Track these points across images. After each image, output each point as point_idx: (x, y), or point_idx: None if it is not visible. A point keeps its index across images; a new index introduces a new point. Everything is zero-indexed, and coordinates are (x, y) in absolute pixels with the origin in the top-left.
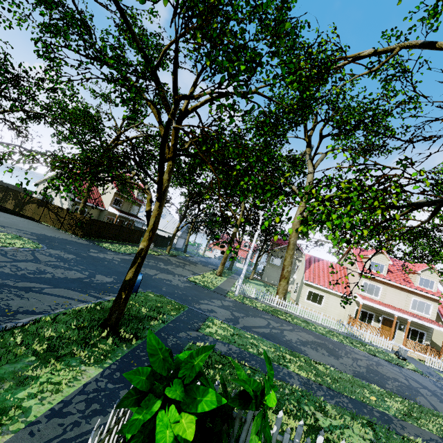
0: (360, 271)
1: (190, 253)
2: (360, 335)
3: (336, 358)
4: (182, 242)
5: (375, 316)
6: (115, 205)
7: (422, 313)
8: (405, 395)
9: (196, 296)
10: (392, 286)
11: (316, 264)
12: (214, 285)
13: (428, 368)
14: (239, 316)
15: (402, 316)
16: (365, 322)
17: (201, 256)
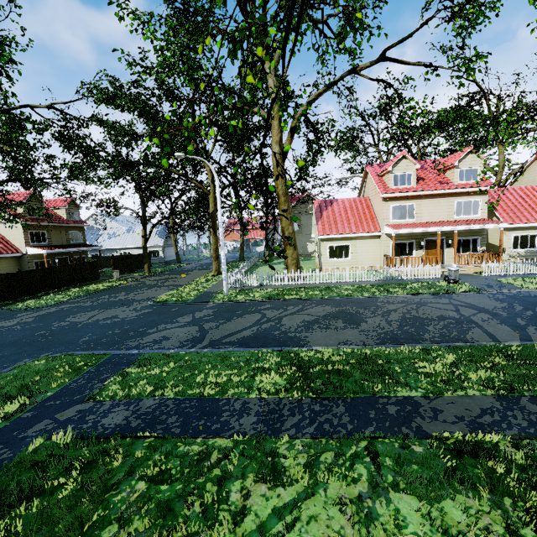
0: (382, 195)
1: (190, 260)
2: (400, 275)
3: (355, 327)
4: (173, 251)
5: (416, 243)
6: (38, 243)
7: (470, 215)
8: (452, 338)
9: (148, 325)
10: (427, 197)
11: (329, 209)
12: (197, 293)
13: (487, 279)
14: (213, 327)
15: (446, 230)
16: (406, 256)
17: (207, 258)
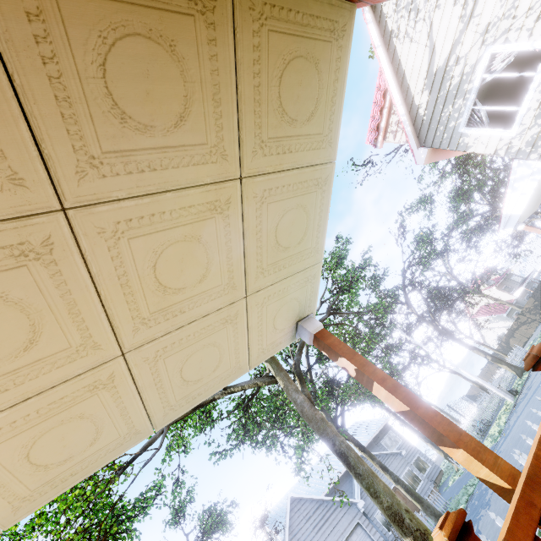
0: None
1: None
2: None
3: None
4: None
5: None
6: (511, 291)
7: None
8: None
9: None
10: None
11: None
12: None
13: None
14: None
15: None
16: None
17: None
